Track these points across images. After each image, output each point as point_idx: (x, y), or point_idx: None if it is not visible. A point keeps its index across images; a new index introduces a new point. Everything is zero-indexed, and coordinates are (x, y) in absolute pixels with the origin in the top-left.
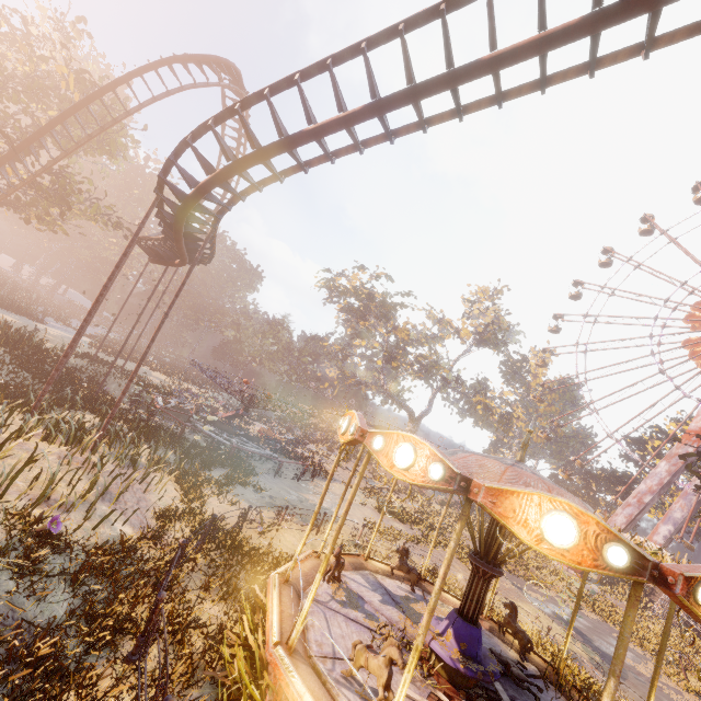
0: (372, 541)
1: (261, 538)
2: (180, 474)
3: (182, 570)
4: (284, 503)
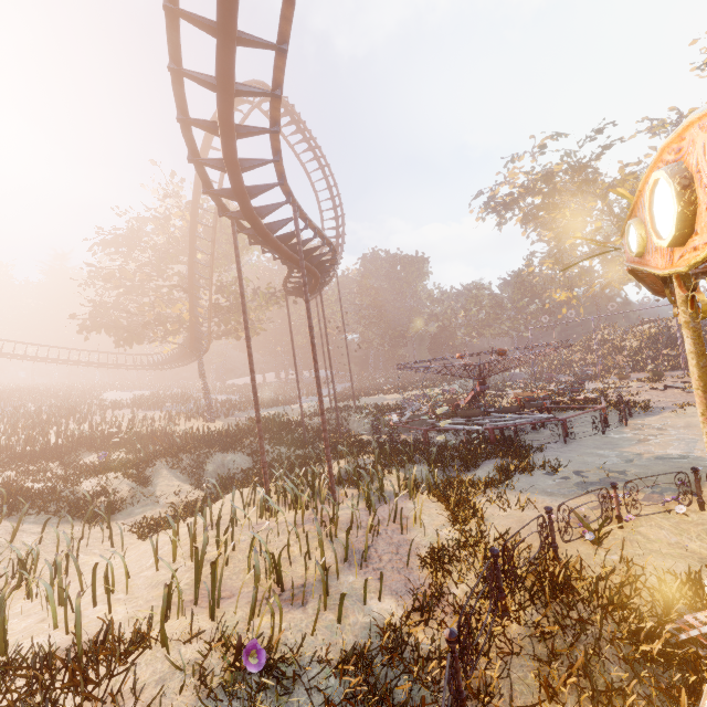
0: None
1: (599, 550)
2: (438, 490)
3: (490, 661)
4: (602, 474)
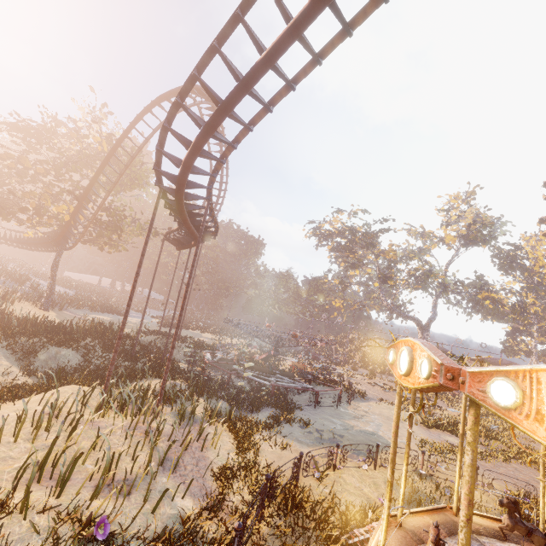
0: (458, 489)
1: (320, 485)
2: (231, 423)
3: None
4: (331, 435)
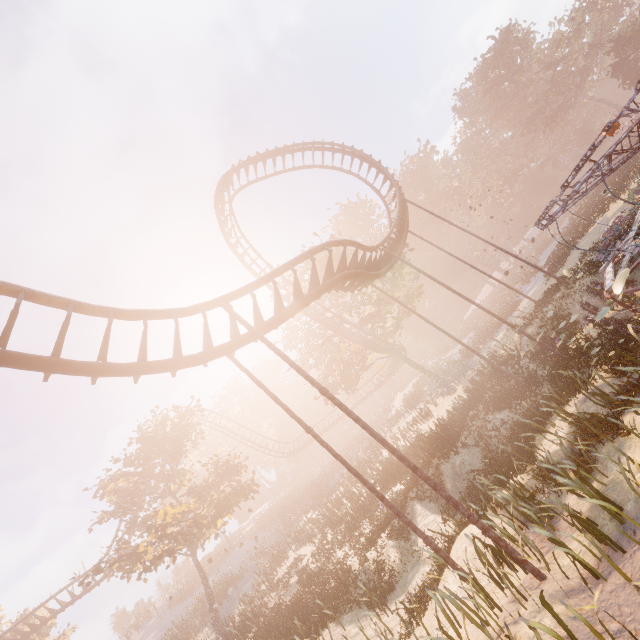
0: None
1: None
2: None
3: None
4: None
